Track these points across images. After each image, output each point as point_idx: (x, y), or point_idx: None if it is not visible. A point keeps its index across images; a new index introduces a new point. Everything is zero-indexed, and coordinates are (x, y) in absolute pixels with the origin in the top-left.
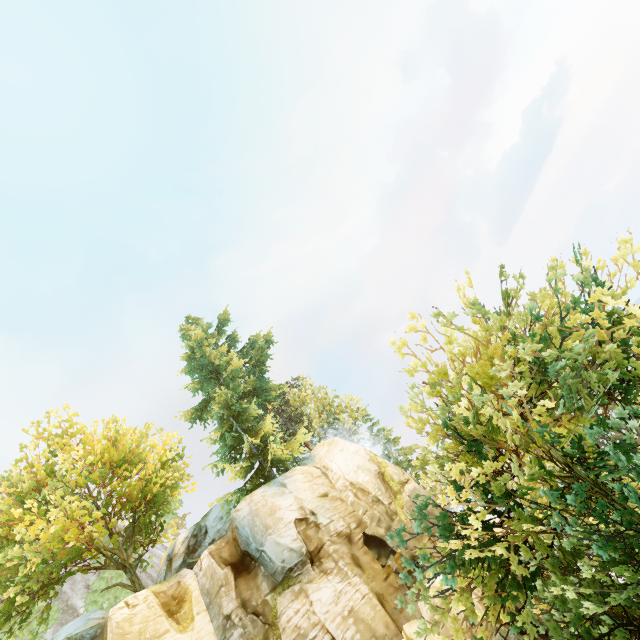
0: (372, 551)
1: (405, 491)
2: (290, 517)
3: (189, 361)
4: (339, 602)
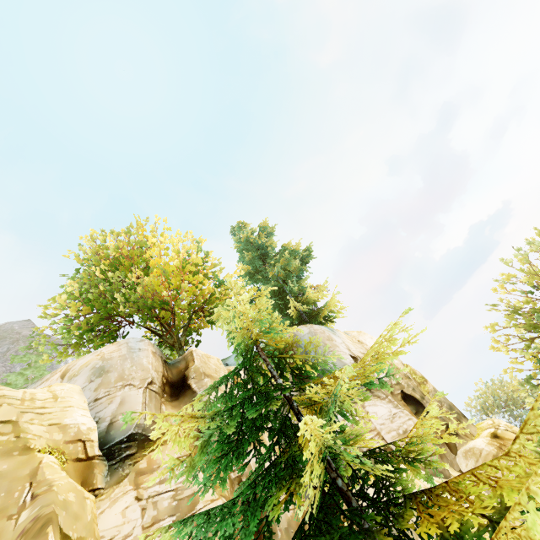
0: (410, 406)
1: (429, 383)
2: (344, 351)
3: (245, 242)
4: (394, 421)
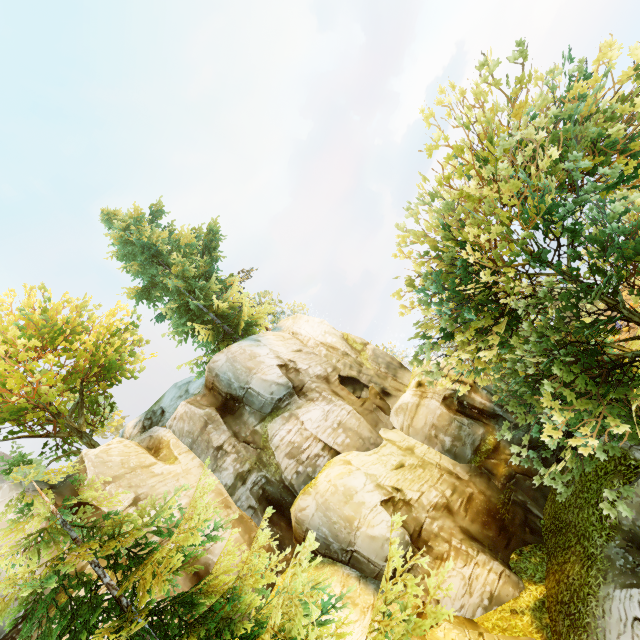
0: (348, 388)
1: (368, 349)
2: (271, 363)
3: (123, 244)
4: (328, 419)
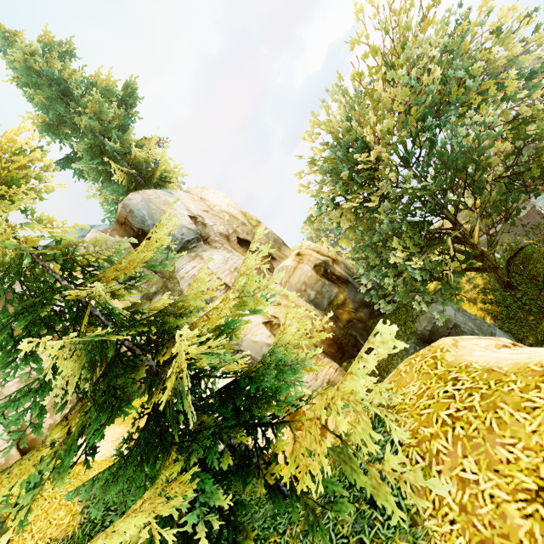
0: (243, 248)
1: (262, 225)
2: (183, 212)
3: (26, 70)
4: (227, 263)
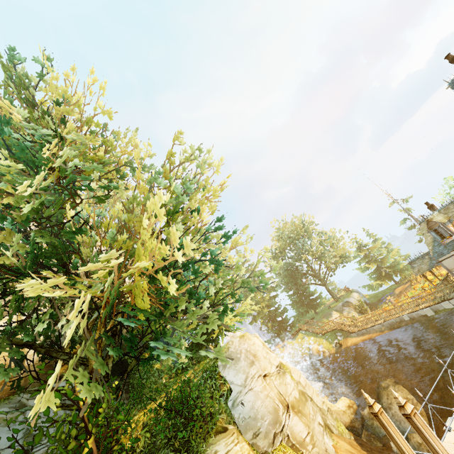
0: None
1: None
2: None
3: None
4: None
